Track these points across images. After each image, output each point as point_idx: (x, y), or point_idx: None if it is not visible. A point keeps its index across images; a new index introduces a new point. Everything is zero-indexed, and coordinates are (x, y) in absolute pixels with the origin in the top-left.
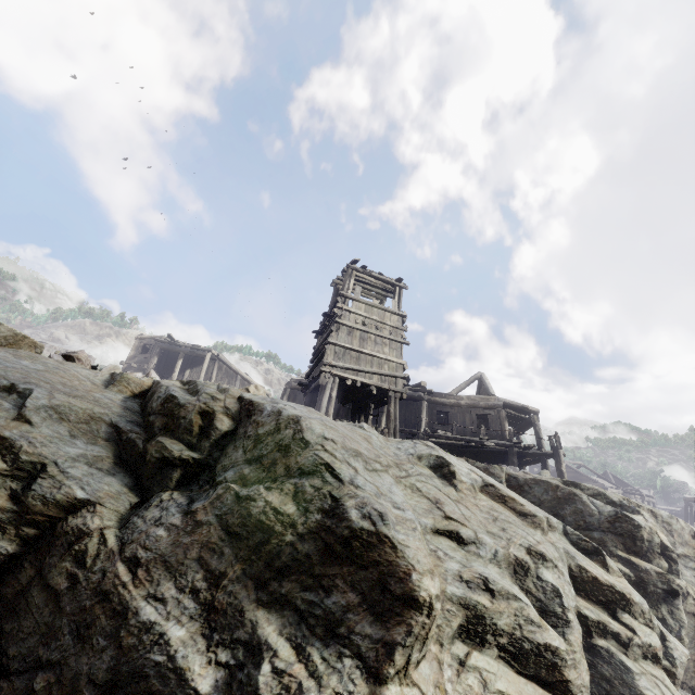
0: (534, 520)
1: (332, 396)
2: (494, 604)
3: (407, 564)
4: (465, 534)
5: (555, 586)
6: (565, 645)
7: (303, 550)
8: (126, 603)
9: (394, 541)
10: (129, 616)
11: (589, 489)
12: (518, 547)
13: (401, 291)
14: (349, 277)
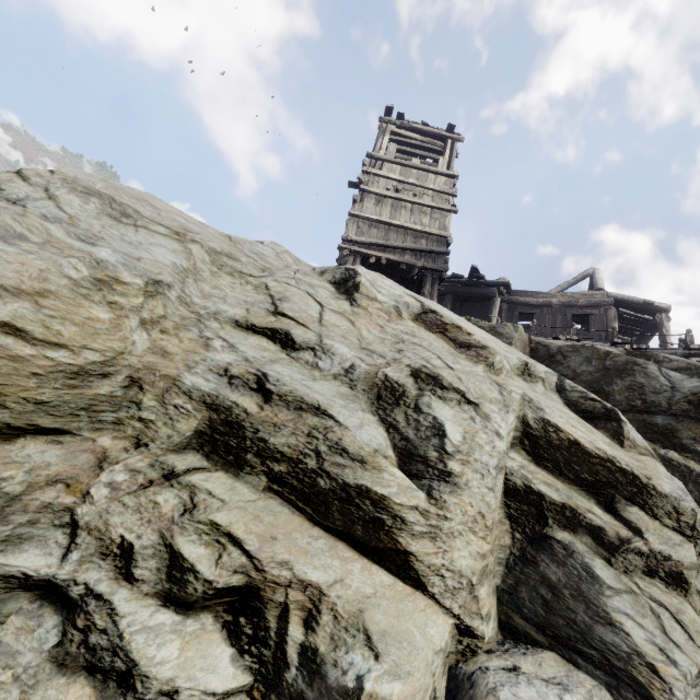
0: (480, 353)
1: None
2: (265, 411)
3: None
4: (300, 337)
5: (438, 421)
6: (426, 505)
7: None
8: None
9: None
10: None
11: (671, 361)
12: (401, 368)
13: (454, 145)
14: (382, 134)
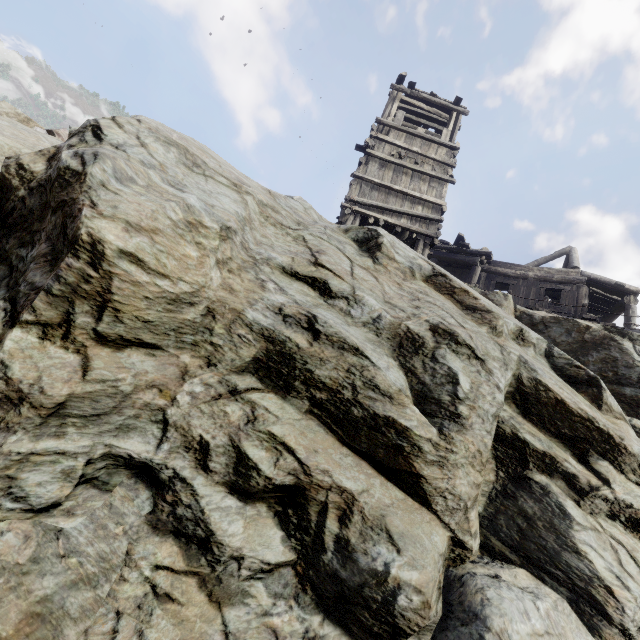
0: (485, 316)
1: None
2: (314, 347)
3: (85, 198)
4: (336, 287)
5: (452, 371)
6: (437, 439)
7: (30, 205)
8: None
9: (88, 176)
10: None
11: None
12: (421, 323)
13: (458, 118)
14: (392, 101)
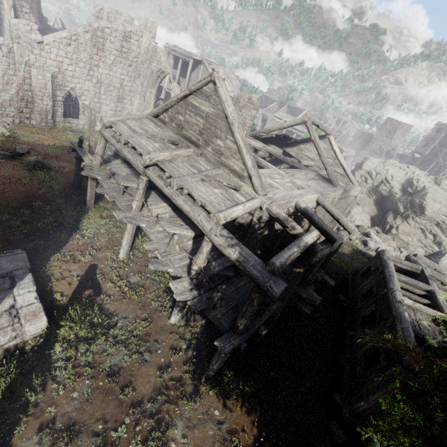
0: None
1: None
2: (442, 224)
3: (425, 210)
4: None
5: None
6: None
7: (416, 206)
8: (397, 203)
9: (425, 208)
10: (397, 204)
11: None
12: None
13: None
14: None
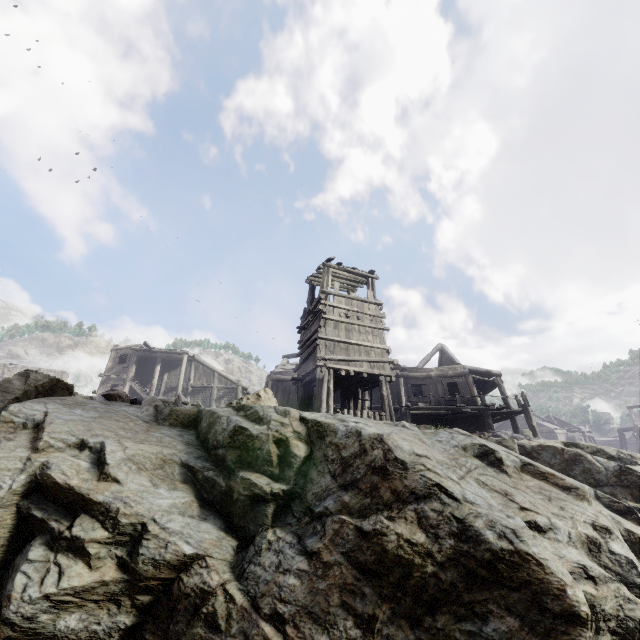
0: (578, 492)
1: (330, 388)
2: (599, 590)
3: (558, 579)
4: (541, 522)
5: (628, 558)
6: None
7: (447, 579)
8: None
9: (537, 557)
10: None
11: (588, 447)
12: (583, 525)
13: (373, 282)
14: (326, 274)
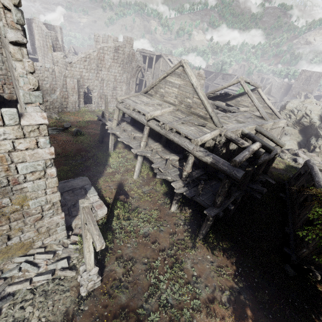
0: None
1: None
2: None
3: None
4: None
5: None
6: None
7: None
8: (317, 129)
9: None
10: (317, 130)
11: None
12: None
13: None
14: None
